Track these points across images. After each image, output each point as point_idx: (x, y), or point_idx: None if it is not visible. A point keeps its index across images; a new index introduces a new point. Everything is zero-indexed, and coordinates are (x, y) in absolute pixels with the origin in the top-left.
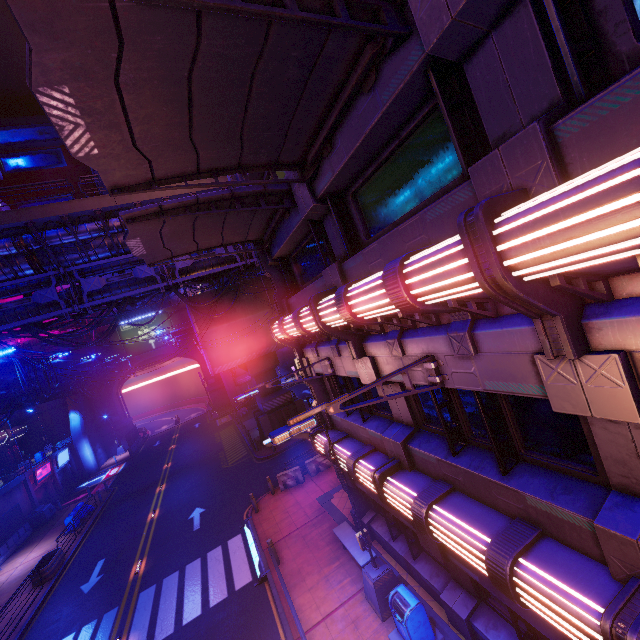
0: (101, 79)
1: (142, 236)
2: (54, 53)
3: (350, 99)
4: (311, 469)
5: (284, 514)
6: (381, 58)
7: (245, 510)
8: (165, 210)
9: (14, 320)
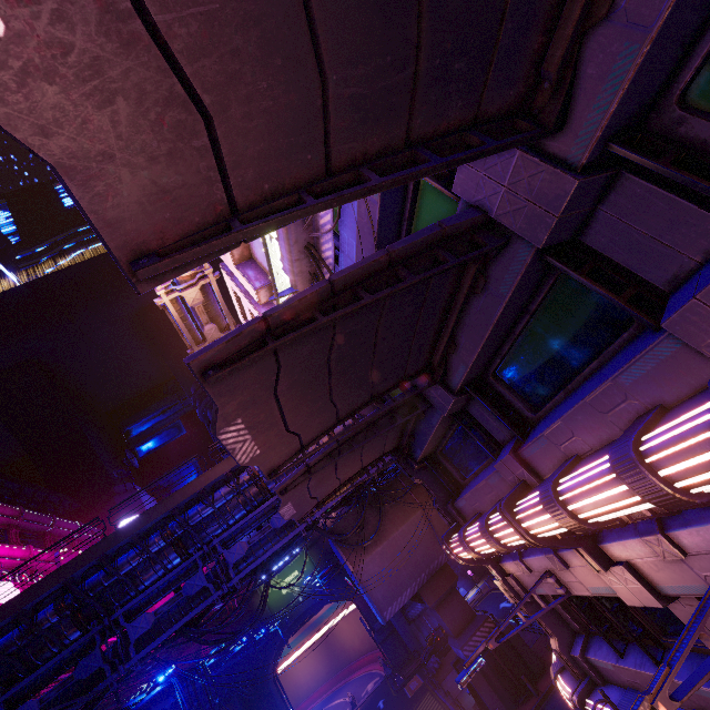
0: (264, 398)
1: (292, 499)
2: (233, 401)
3: (464, 304)
4: None
5: None
6: (485, 265)
7: None
8: (311, 466)
9: (169, 625)
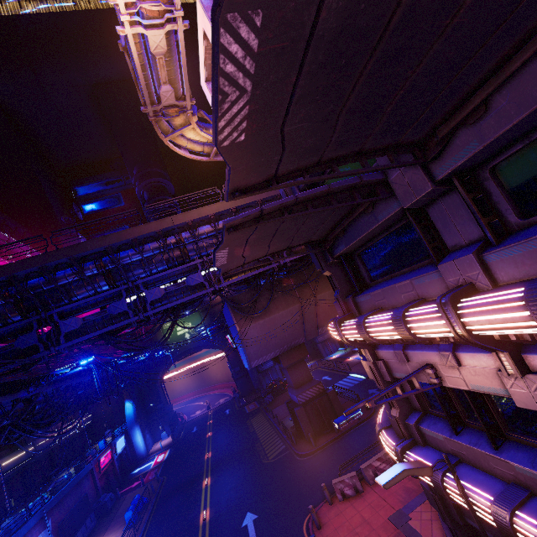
0: None
1: (231, 246)
2: None
3: None
4: (368, 475)
5: (354, 536)
6: None
7: (303, 523)
8: (264, 214)
9: (93, 330)
